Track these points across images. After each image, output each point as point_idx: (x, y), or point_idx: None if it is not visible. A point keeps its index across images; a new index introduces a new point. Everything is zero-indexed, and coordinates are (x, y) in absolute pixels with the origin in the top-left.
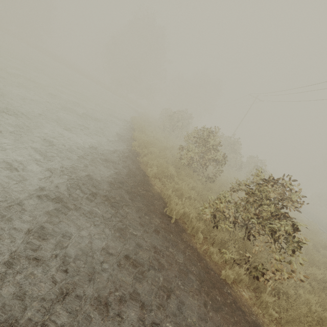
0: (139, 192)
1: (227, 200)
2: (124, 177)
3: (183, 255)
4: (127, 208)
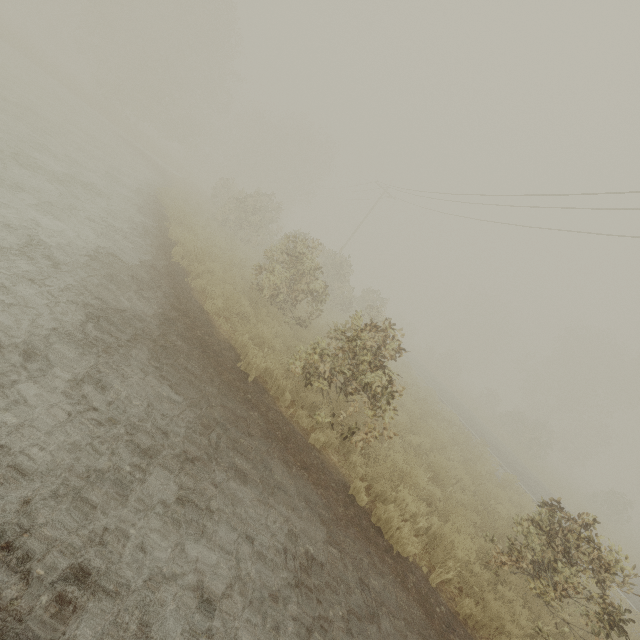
0: (199, 338)
1: (324, 351)
2: (171, 311)
3: (265, 418)
4: (186, 359)
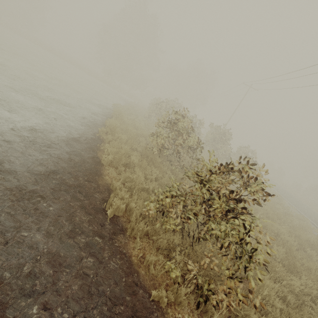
0: (77, 183)
1: (173, 194)
2: (65, 164)
3: (103, 267)
4: (44, 203)
